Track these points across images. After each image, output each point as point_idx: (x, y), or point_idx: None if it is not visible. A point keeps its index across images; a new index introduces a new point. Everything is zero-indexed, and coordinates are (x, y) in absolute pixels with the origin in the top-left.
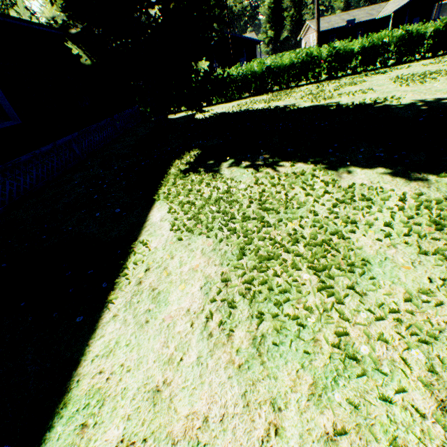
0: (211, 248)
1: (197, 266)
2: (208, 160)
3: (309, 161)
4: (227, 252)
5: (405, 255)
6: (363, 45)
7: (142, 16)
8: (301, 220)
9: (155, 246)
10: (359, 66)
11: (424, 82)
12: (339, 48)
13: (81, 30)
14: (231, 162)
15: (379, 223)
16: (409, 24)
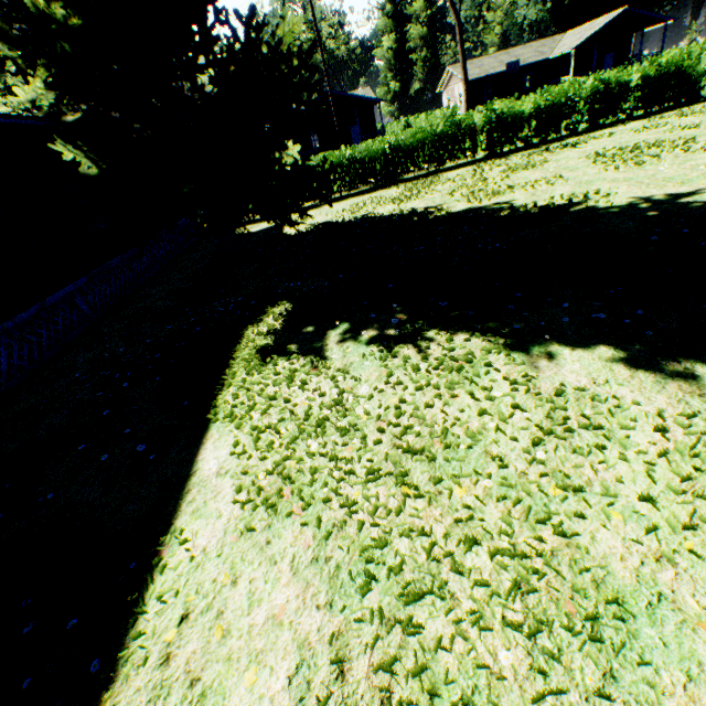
0: (311, 556)
1: (282, 610)
2: (304, 324)
3: (476, 329)
4: (341, 568)
5: (697, 586)
6: (538, 105)
7: (185, 86)
8: (477, 480)
9: (203, 545)
10: (534, 135)
11: (641, 162)
12: (501, 111)
13: (82, 116)
14: (343, 329)
15: (628, 489)
16: (599, 64)
